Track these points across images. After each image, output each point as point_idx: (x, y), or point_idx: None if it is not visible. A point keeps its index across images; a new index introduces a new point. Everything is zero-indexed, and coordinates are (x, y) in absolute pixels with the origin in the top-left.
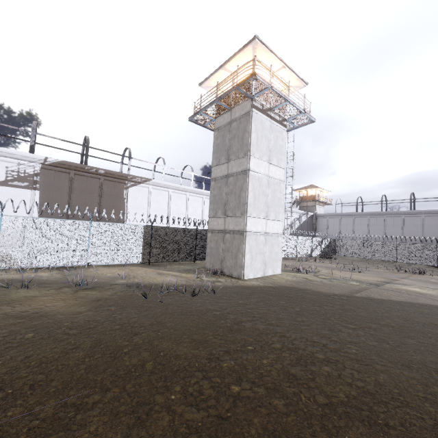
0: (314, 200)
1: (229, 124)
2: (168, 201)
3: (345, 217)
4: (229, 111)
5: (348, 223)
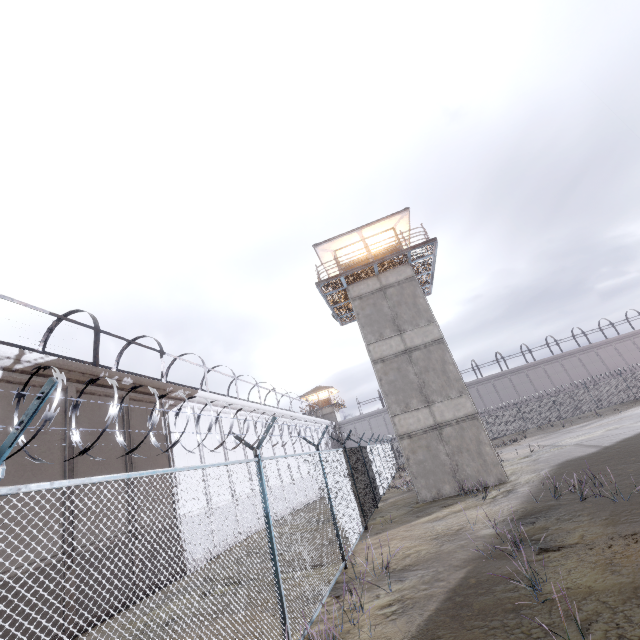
0: (333, 404)
1: (382, 291)
2: (220, 430)
3: (373, 417)
4: (374, 277)
5: (380, 423)
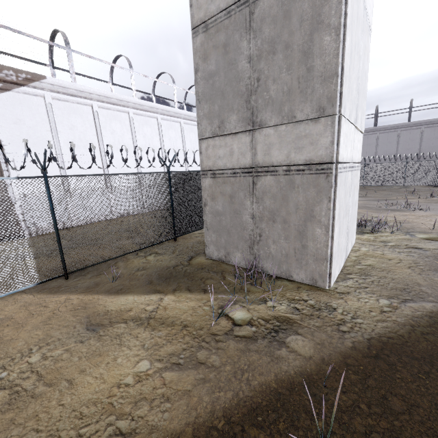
0: None
1: None
2: (95, 126)
3: None
4: None
5: None
